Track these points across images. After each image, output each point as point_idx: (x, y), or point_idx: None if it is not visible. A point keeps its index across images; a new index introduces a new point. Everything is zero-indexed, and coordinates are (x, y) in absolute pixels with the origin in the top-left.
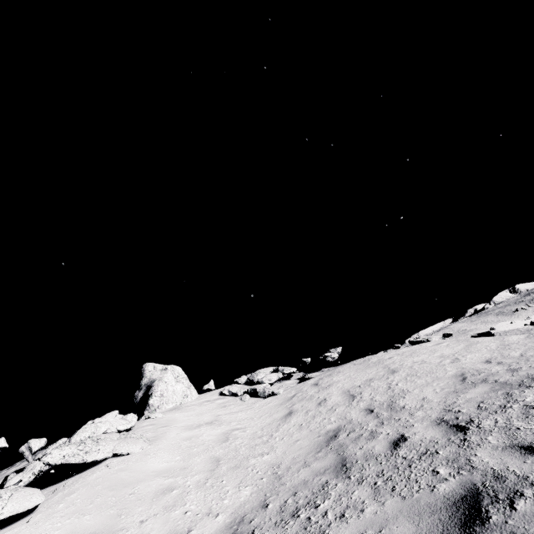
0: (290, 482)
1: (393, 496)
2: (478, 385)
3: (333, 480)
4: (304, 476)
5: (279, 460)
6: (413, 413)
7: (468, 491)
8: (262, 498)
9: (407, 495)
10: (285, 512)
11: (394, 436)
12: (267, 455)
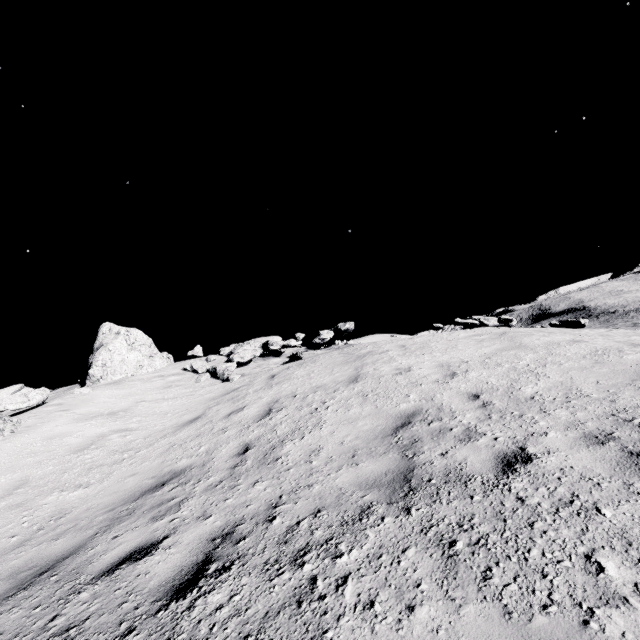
0: None
1: None
2: (391, 452)
3: None
4: (14, 563)
5: (79, 503)
6: (259, 481)
7: None
8: None
9: None
10: None
11: (160, 534)
12: (81, 490)
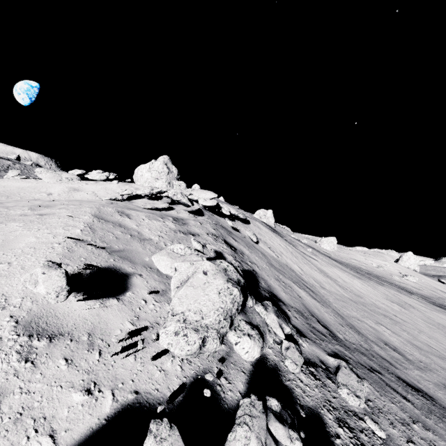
0: None
1: None
2: None
3: None
4: None
5: None
6: None
7: None
8: None
9: None
10: None
11: None
12: None
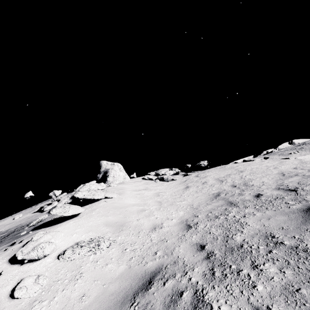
0: (204, 209)
1: (268, 210)
2: (293, 176)
3: (229, 208)
4: (210, 207)
5: (191, 203)
6: (260, 187)
7: (309, 207)
8: (192, 214)
9: (276, 209)
10: (210, 217)
11: (254, 194)
12: (184, 202)
